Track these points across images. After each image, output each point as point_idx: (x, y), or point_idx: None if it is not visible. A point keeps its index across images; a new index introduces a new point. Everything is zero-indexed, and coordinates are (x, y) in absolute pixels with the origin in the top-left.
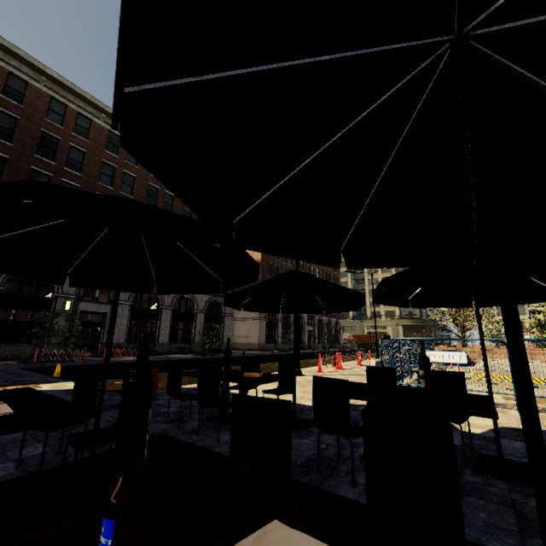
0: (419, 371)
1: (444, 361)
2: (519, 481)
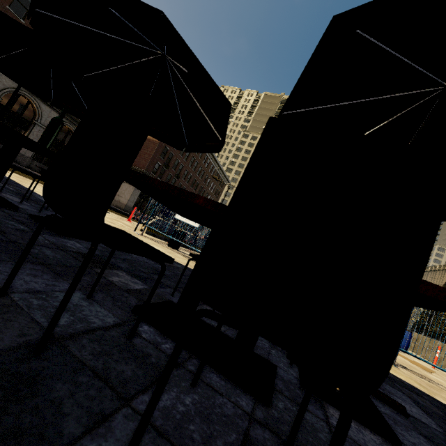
0: (46, 129)
1: (185, 221)
2: (49, 228)
